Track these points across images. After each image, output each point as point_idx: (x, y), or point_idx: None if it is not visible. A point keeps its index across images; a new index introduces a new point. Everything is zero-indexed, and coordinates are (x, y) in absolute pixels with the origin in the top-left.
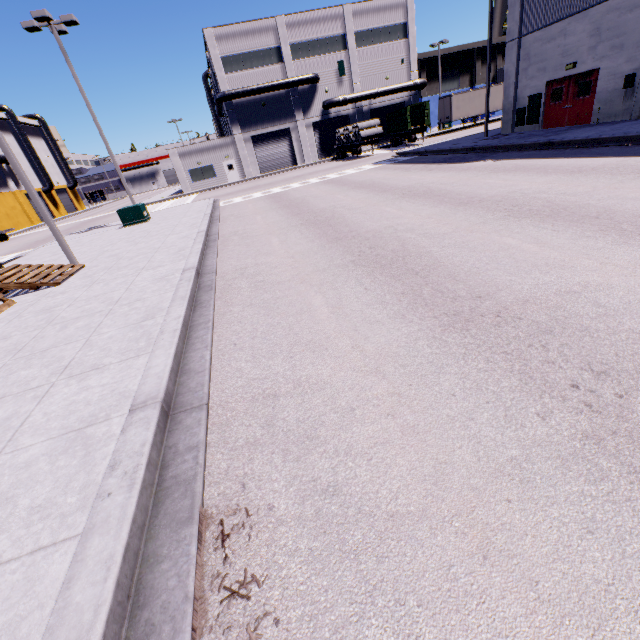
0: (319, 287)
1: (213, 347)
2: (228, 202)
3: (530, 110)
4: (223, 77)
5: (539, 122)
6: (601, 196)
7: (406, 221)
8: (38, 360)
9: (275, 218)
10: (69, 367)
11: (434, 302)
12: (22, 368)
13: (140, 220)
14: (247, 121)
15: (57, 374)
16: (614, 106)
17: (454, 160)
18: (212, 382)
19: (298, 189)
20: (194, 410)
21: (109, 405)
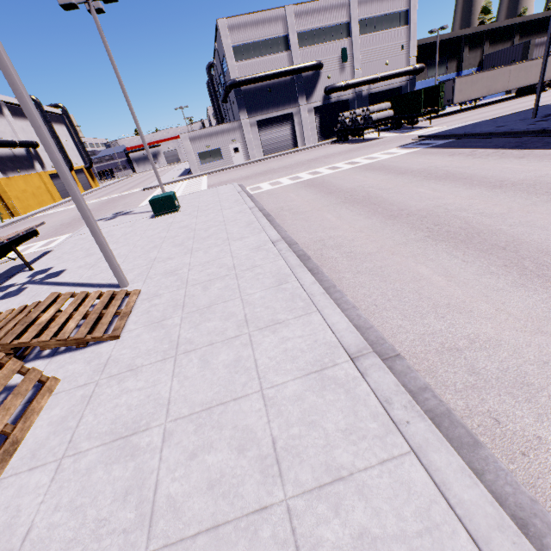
0: None
1: None
2: (256, 188)
3: None
4: (233, 65)
5: None
6: None
7: None
8: None
9: (361, 220)
10: None
11: None
12: None
13: (171, 210)
14: (253, 106)
15: None
16: None
17: (535, 145)
18: None
19: (336, 176)
20: None
21: None
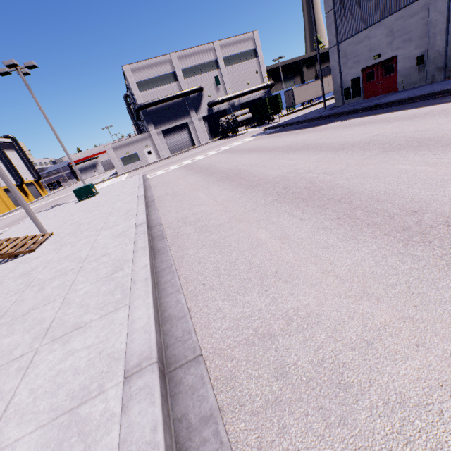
0: (258, 223)
1: (183, 289)
2: (153, 175)
3: (353, 88)
4: (138, 95)
5: (361, 95)
6: (450, 128)
7: (301, 166)
8: (20, 325)
9: (194, 179)
10: (50, 329)
11: (374, 222)
12: (4, 335)
13: (90, 195)
14: (158, 121)
15: (39, 338)
16: (412, 77)
17: (311, 125)
18: (196, 327)
19: (203, 159)
20: (191, 364)
21: (99, 372)
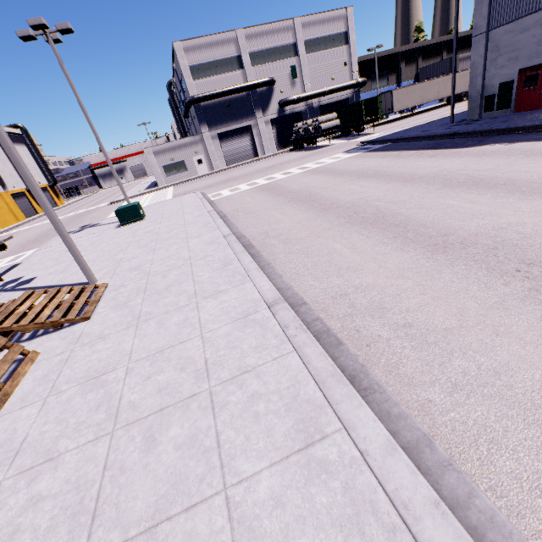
0: None
1: None
2: (217, 195)
3: (501, 96)
4: (191, 83)
5: (511, 107)
6: None
7: (515, 219)
8: None
9: (300, 214)
10: None
11: None
12: None
13: (137, 218)
14: (213, 121)
15: None
16: None
17: (446, 145)
18: None
19: (287, 180)
20: None
21: None
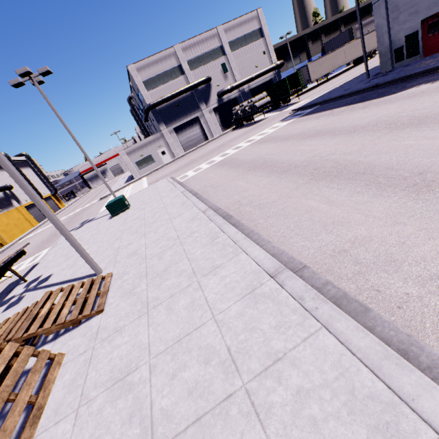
0: None
1: None
2: (184, 177)
3: (409, 46)
4: (146, 94)
5: (419, 53)
6: None
7: None
8: None
9: (263, 180)
10: None
11: None
12: None
13: (124, 209)
14: (168, 119)
15: None
16: None
17: (372, 96)
18: None
19: (240, 153)
20: None
21: None
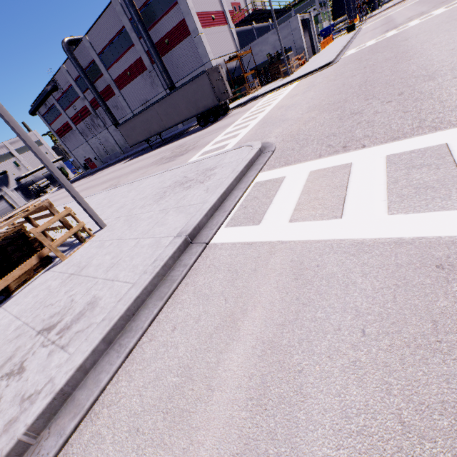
0: None
1: None
2: None
3: (86, 166)
4: None
5: (90, 168)
6: None
7: None
8: None
9: None
10: None
11: None
12: None
13: None
14: None
15: None
16: (98, 163)
17: None
18: None
19: None
20: None
21: None
